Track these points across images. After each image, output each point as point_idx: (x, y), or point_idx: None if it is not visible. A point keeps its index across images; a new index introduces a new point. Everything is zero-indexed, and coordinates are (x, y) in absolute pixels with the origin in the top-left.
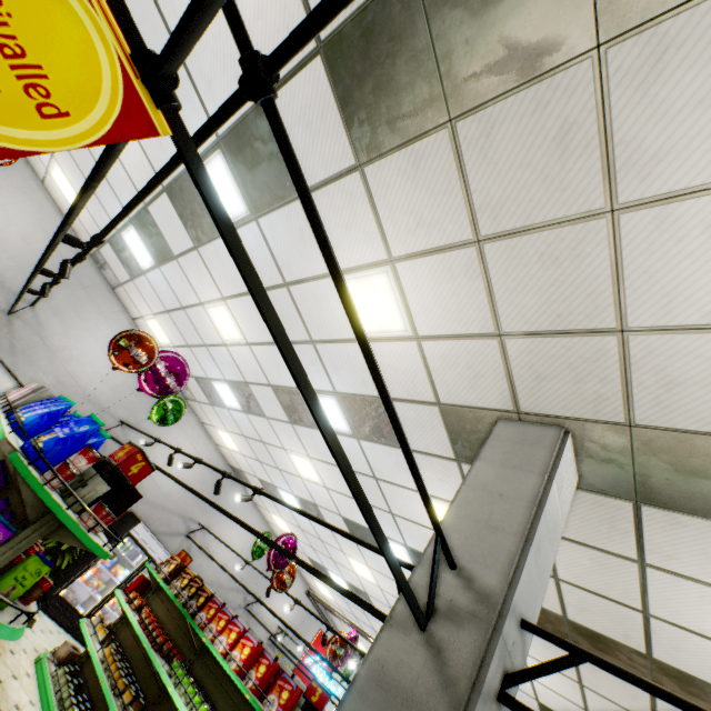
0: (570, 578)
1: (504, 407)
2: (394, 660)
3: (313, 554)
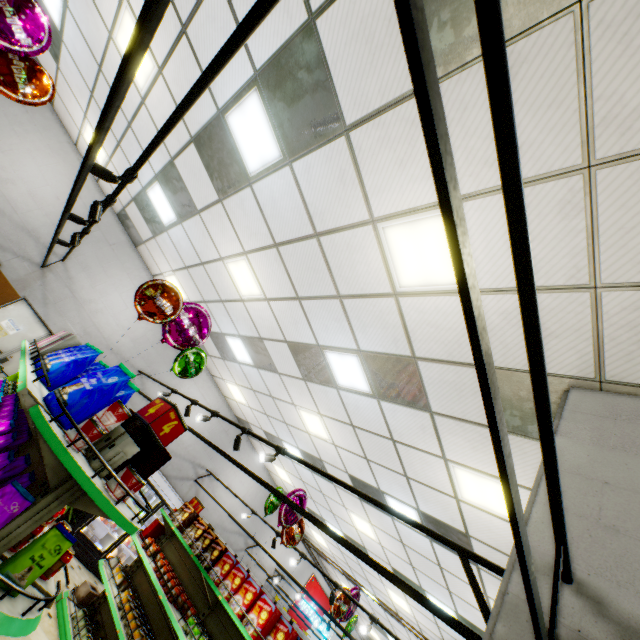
0: None
1: (581, 373)
2: None
3: (312, 505)
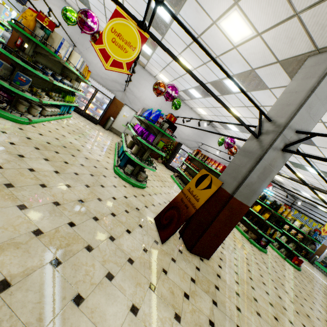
0: None
1: (310, 50)
2: (248, 146)
3: None
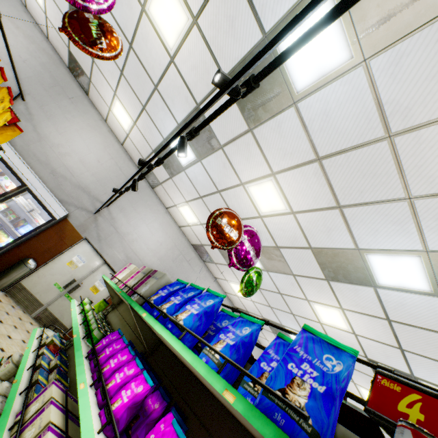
0: None
1: None
2: None
3: None
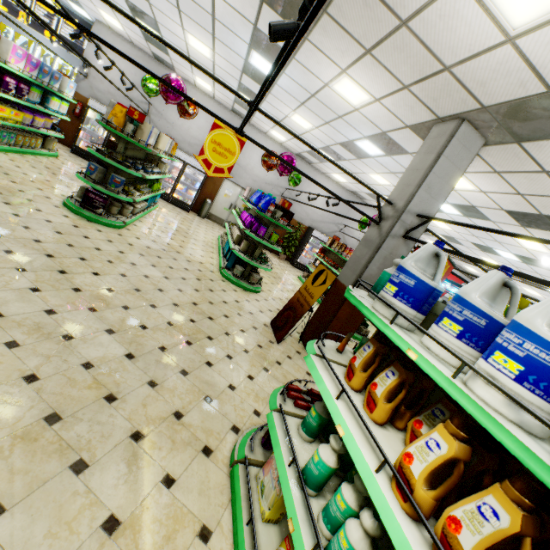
0: (525, 192)
1: (432, 118)
2: (369, 235)
3: None
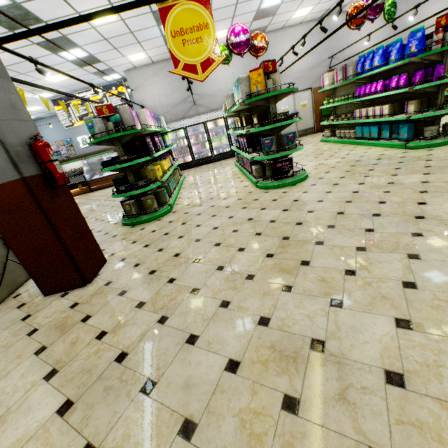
0: None
1: None
2: None
3: None
